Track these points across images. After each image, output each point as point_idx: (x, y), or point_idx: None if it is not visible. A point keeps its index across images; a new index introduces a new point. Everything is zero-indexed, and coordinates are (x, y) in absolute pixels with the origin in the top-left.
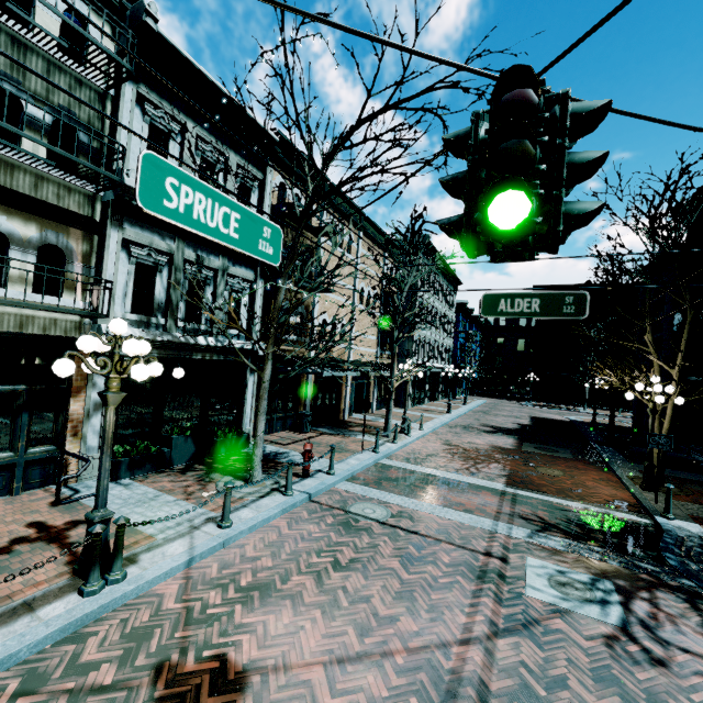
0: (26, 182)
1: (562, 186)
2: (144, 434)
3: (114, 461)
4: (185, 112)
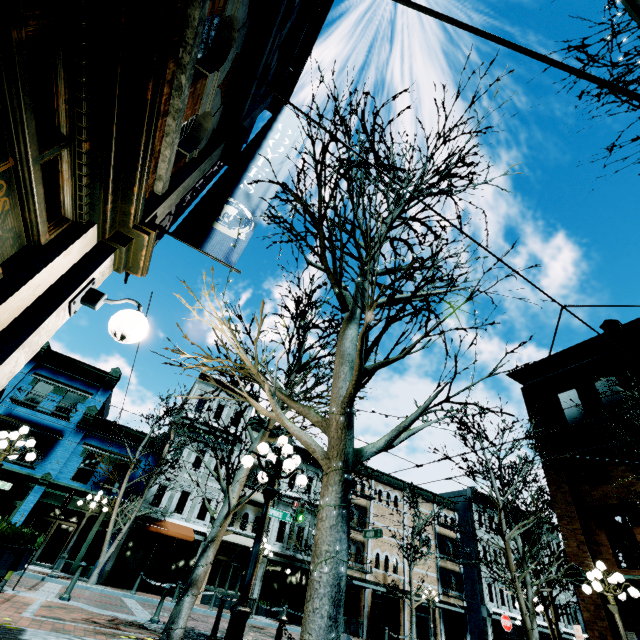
0: (257, 497)
1: (299, 513)
2: (272, 600)
3: (259, 605)
4: (303, 462)
